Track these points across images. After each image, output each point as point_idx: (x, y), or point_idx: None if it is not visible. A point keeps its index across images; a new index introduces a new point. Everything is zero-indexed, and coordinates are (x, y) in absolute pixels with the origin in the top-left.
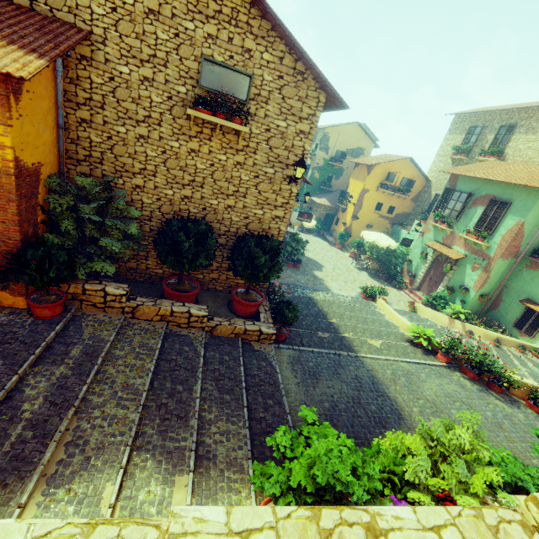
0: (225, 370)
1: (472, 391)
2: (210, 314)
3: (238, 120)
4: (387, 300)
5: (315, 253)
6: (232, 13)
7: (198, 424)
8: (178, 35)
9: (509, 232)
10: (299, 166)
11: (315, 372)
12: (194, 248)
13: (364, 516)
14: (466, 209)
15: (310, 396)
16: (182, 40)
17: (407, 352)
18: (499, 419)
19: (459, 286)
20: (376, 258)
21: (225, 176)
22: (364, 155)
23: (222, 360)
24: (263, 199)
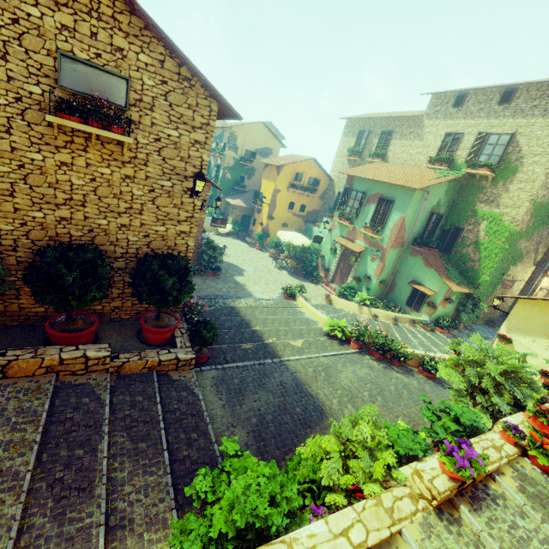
0: (138, 414)
1: (379, 370)
2: (115, 350)
3: (118, 130)
4: (307, 296)
5: (235, 257)
6: (90, 2)
7: (107, 489)
8: (18, 22)
9: (395, 226)
10: (198, 179)
11: (241, 389)
12: (80, 282)
13: (281, 548)
14: (363, 206)
15: (237, 416)
16: (24, 27)
17: (325, 346)
18: (400, 390)
19: (363, 276)
20: (294, 256)
21: (112, 192)
22: (273, 155)
23: (134, 402)
24: (163, 214)
